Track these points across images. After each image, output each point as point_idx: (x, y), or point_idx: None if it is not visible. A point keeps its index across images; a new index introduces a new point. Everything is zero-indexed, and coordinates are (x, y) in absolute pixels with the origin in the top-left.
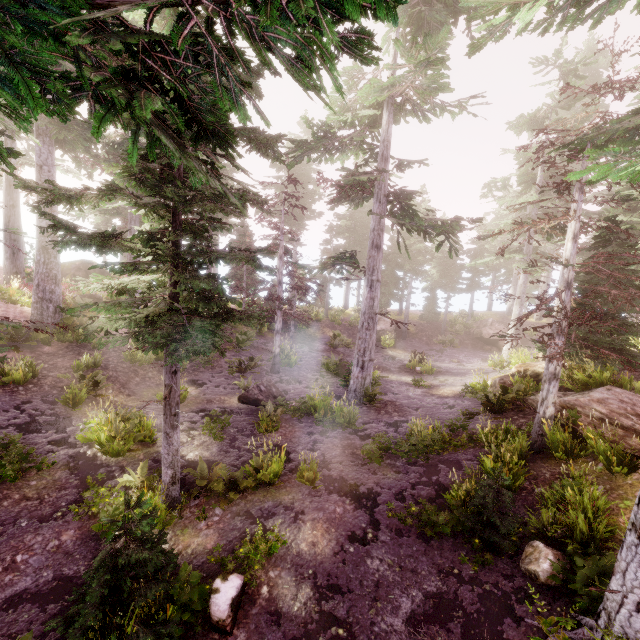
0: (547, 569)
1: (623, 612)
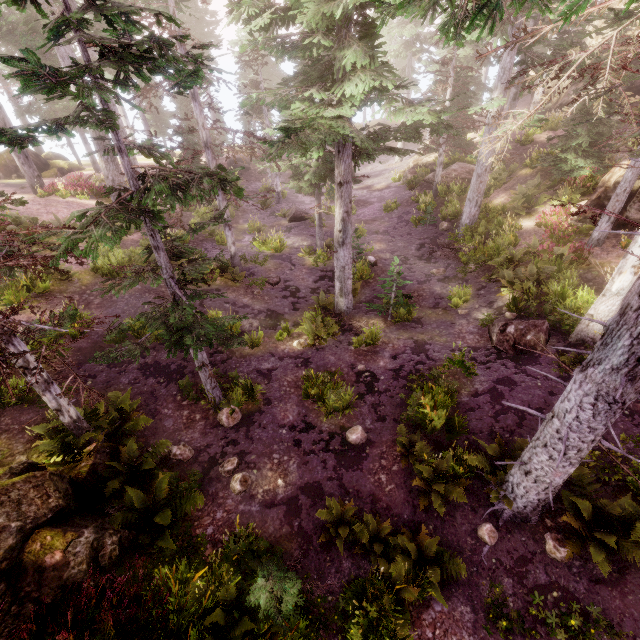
0: (446, 226)
1: (465, 221)
